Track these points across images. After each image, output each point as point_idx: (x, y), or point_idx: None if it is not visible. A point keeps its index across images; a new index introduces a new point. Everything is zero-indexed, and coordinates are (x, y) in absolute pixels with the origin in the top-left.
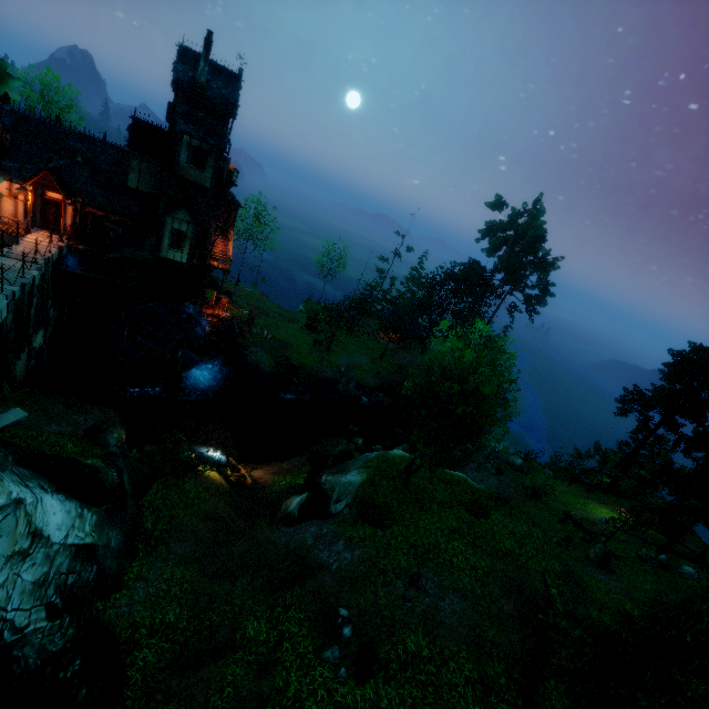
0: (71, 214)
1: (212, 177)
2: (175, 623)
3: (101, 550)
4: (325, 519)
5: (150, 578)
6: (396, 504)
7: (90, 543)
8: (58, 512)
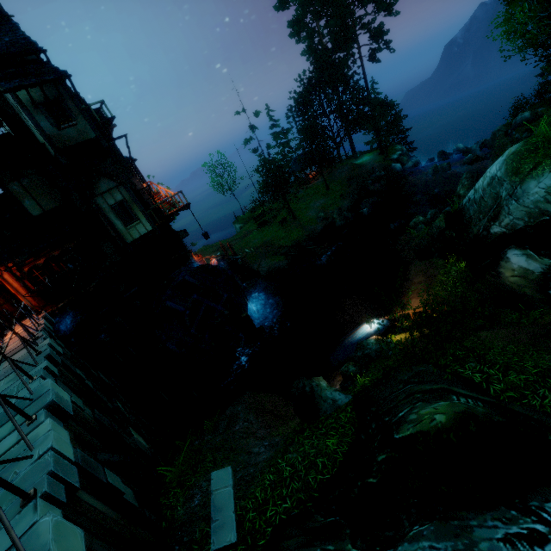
0: (18, 287)
1: (88, 123)
2: None
3: None
4: None
5: None
6: None
7: None
8: None
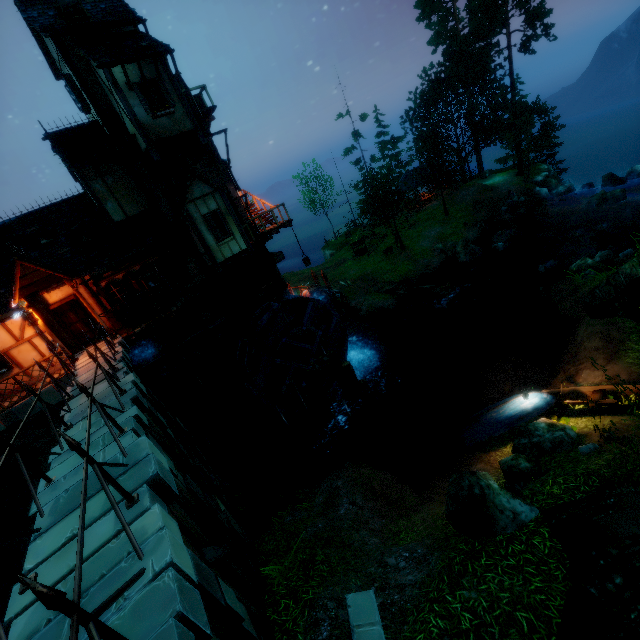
0: (93, 304)
1: (187, 112)
2: None
3: None
4: None
5: None
6: None
7: None
8: None
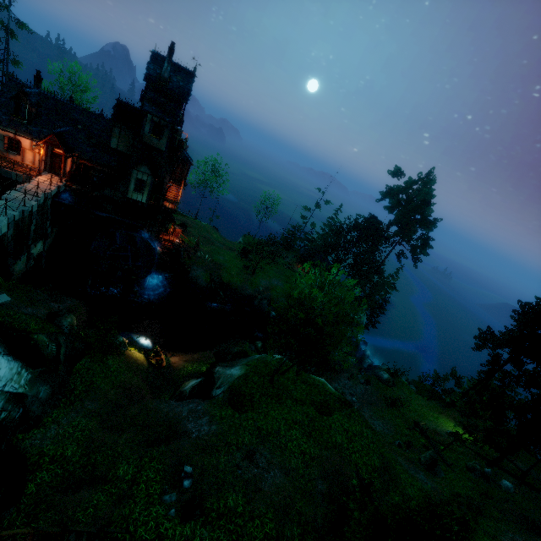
0: (70, 164)
1: (166, 144)
2: (71, 457)
3: (30, 398)
4: (206, 399)
5: (62, 423)
6: (258, 395)
7: (23, 392)
8: (3, 368)
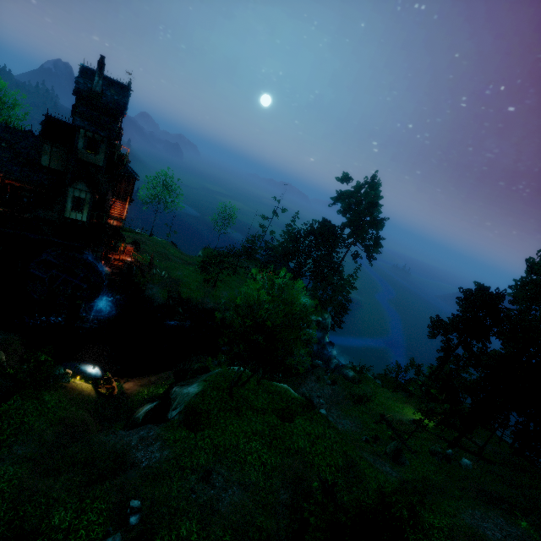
0: None
1: (104, 159)
2: None
3: None
4: (162, 423)
5: None
6: (216, 411)
7: None
8: None
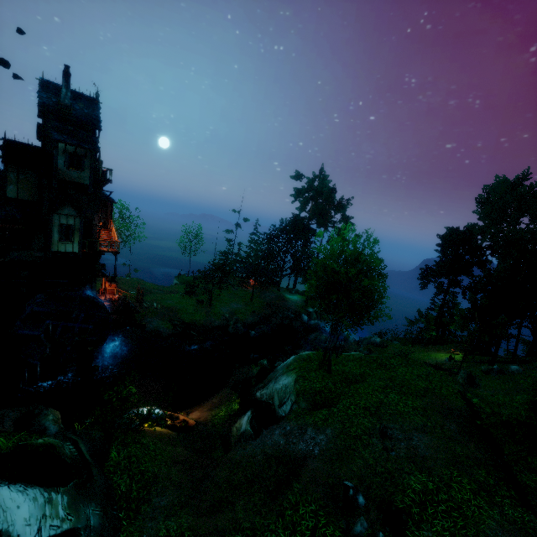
0: None
1: (90, 176)
2: None
3: (82, 532)
4: (278, 423)
5: None
6: (331, 385)
7: (68, 529)
8: (21, 504)
